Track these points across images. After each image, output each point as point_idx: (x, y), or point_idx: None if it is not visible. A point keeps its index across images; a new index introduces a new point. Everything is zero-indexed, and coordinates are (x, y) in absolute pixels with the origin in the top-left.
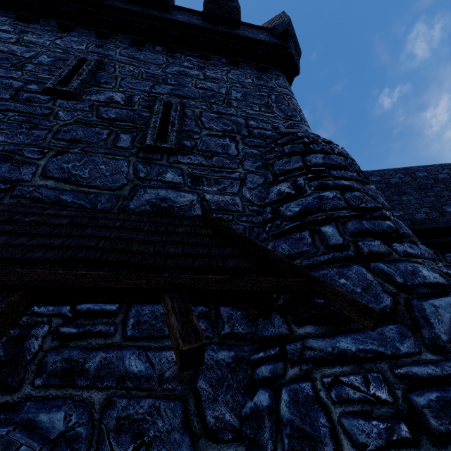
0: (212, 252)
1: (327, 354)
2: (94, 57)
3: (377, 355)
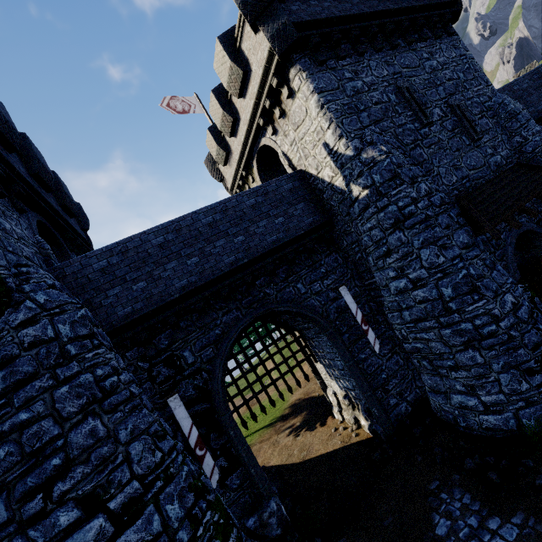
0: (540, 174)
1: None
2: (407, 82)
3: None
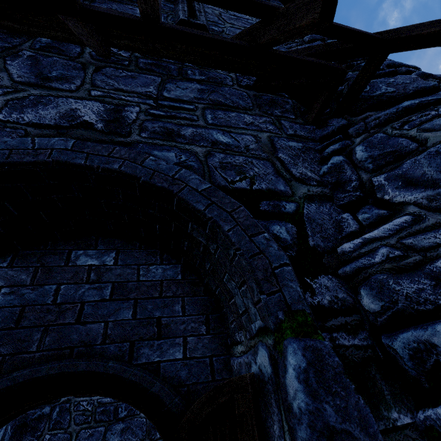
0: None
1: (392, 114)
2: None
3: (438, 99)
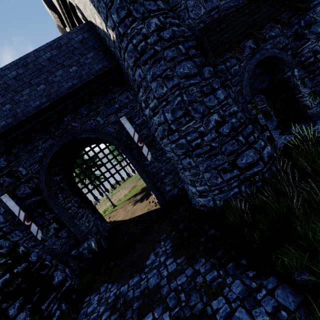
0: None
1: (311, 7)
2: None
3: None
